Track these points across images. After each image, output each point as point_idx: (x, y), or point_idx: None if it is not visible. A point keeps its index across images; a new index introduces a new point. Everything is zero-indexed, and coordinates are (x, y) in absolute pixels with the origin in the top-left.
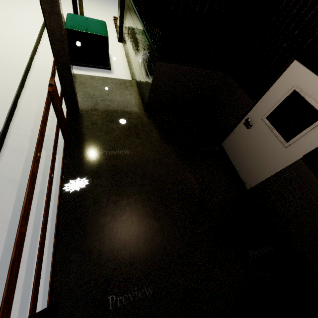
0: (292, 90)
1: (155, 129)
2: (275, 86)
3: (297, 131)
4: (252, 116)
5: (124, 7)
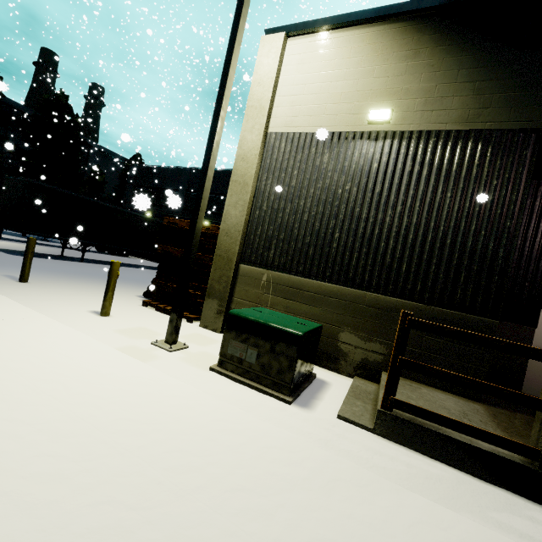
0: None
1: (525, 415)
2: (540, 312)
3: None
4: (538, 343)
5: (238, 283)
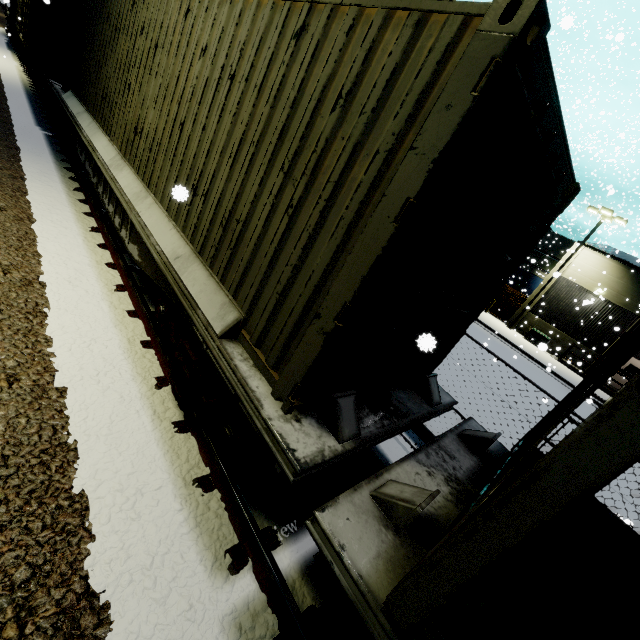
0: (629, 363)
1: None
2: None
3: (634, 373)
4: None
5: (525, 317)
